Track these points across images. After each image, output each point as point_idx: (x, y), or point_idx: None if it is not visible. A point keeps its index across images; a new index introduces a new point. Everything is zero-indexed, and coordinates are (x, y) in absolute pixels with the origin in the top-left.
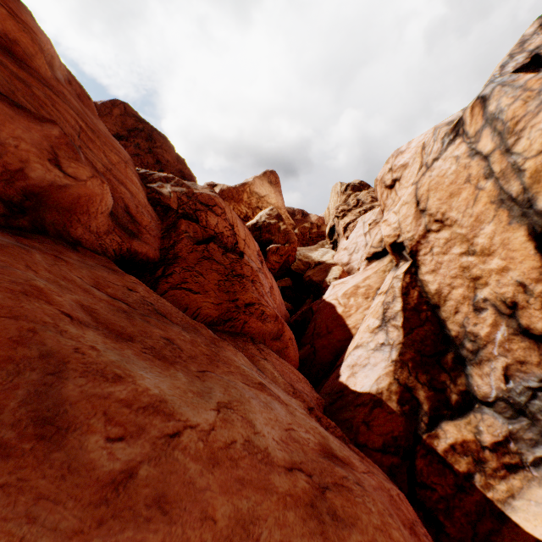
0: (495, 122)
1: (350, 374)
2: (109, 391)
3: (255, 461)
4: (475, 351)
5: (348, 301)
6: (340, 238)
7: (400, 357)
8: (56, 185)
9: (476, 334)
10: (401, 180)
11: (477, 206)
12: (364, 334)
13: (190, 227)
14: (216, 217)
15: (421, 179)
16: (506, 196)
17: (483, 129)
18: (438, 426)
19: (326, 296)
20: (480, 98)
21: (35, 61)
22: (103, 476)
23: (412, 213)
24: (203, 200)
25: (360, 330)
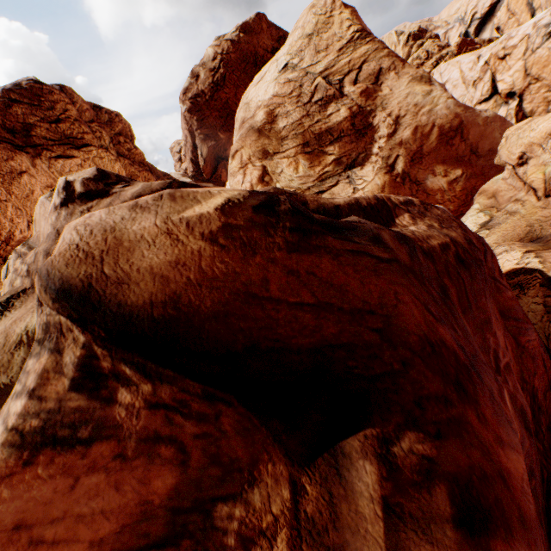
0: None
1: None
2: None
3: None
4: None
5: None
6: None
7: None
8: None
9: None
10: (511, 56)
11: None
12: None
13: None
14: None
15: (528, 58)
16: None
17: None
18: None
19: None
20: None
21: None
22: None
23: (521, 77)
24: None
25: None
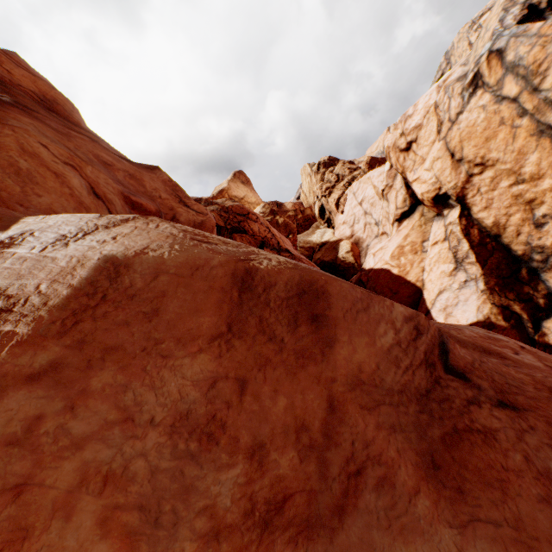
0: (517, 69)
1: (445, 316)
2: (469, 334)
3: (549, 356)
4: (545, 260)
5: (399, 262)
6: (333, 215)
7: (487, 286)
8: (196, 223)
9: (542, 246)
10: (419, 141)
11: (517, 142)
12: (443, 280)
13: (243, 239)
14: (255, 223)
15: (448, 133)
16: (545, 127)
17: (505, 77)
18: (541, 327)
19: (372, 265)
20: (495, 52)
21: (74, 116)
22: (546, 369)
23: (448, 166)
24: (238, 211)
25: (431, 280)
